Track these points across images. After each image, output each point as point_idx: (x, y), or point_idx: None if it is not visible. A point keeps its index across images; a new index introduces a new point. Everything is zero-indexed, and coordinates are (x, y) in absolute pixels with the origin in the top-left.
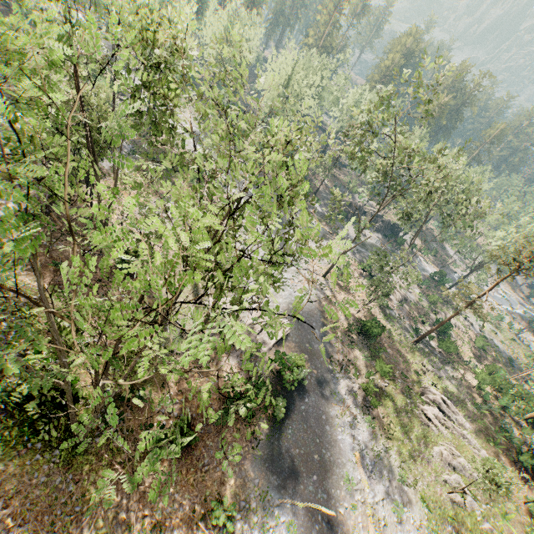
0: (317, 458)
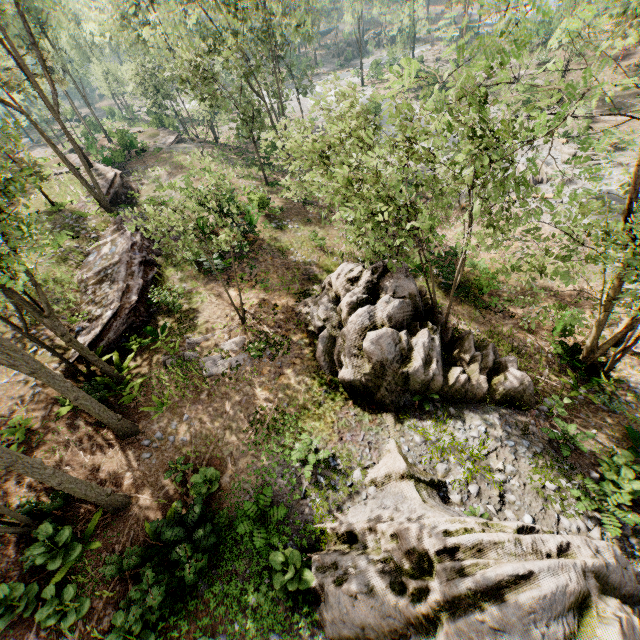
0: None
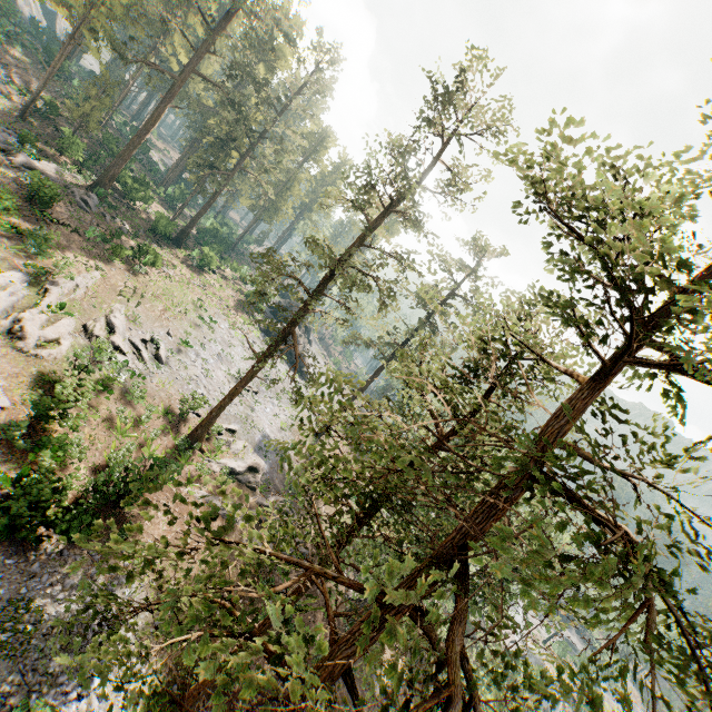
0: None
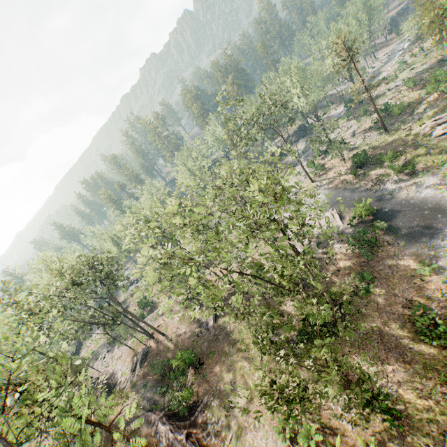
0: (427, 212)
